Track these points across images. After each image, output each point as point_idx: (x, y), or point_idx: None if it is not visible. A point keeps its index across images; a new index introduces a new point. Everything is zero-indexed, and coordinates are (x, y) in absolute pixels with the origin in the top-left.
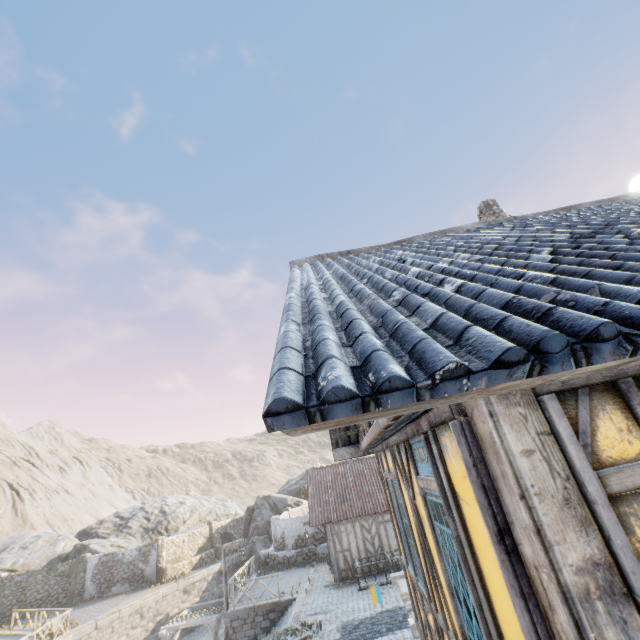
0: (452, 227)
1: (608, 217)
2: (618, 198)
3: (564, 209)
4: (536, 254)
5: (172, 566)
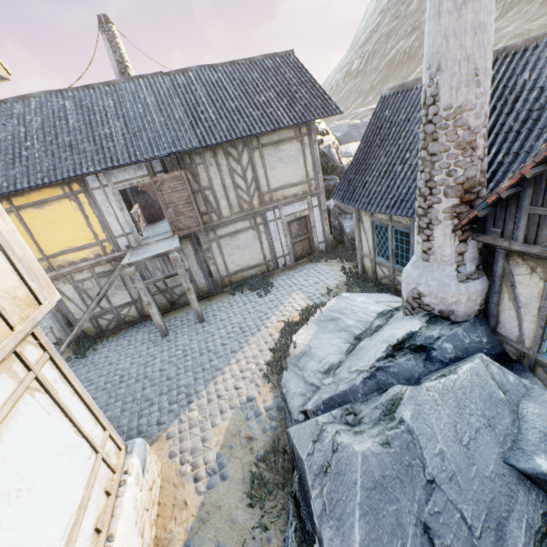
0: (28, 94)
1: (57, 127)
2: (112, 82)
3: (86, 87)
4: (3, 161)
5: None
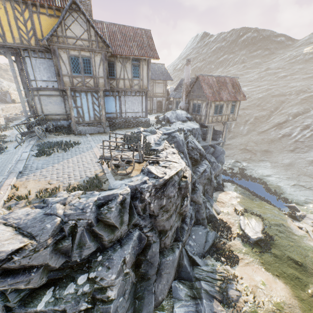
0: None
1: None
2: None
3: None
4: None
5: (17, 100)
